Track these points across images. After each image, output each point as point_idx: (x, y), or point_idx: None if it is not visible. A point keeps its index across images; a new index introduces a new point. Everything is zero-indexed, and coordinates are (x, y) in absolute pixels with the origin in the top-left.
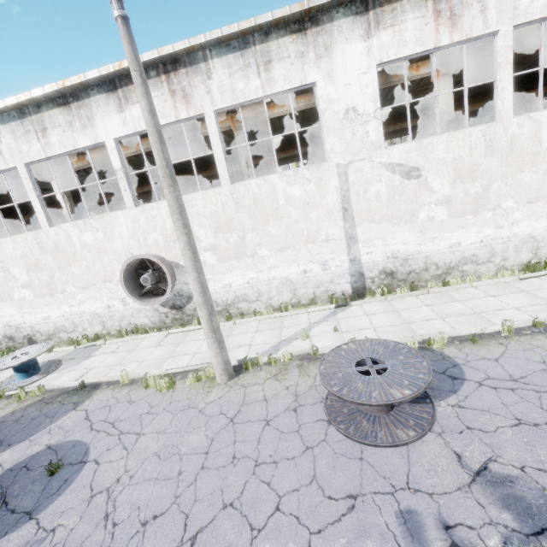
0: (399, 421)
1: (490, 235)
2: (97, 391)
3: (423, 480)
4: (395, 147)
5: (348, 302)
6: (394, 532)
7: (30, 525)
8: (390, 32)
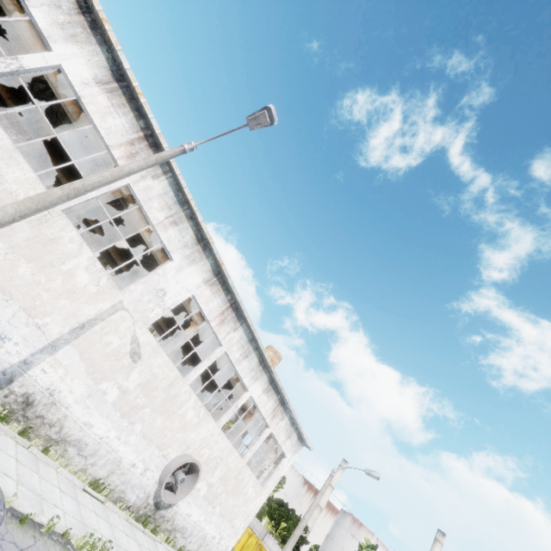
0: None
1: (110, 438)
2: None
3: None
4: (150, 333)
5: None
6: None
7: None
8: (210, 293)
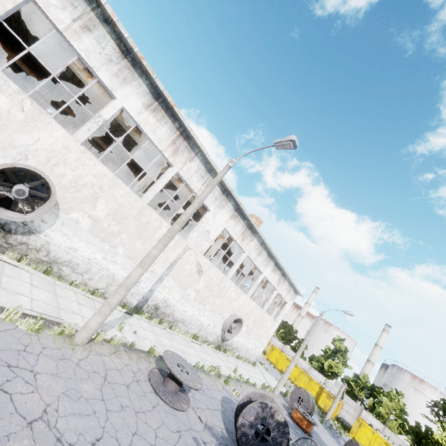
0: (181, 400)
1: (196, 315)
2: None
3: (194, 426)
4: (205, 258)
5: (133, 313)
6: (194, 445)
7: None
8: (234, 224)
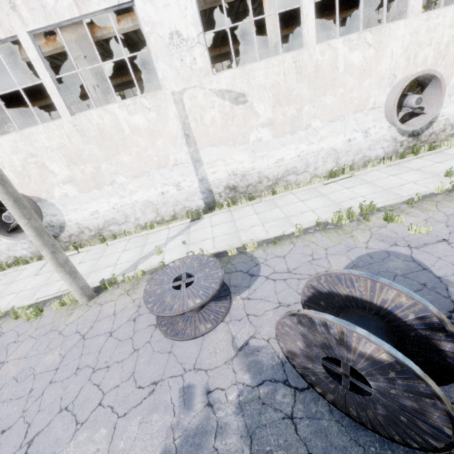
0: (204, 318)
1: (304, 150)
2: None
3: (205, 361)
4: (221, 74)
5: (200, 216)
6: (174, 404)
7: None
8: None
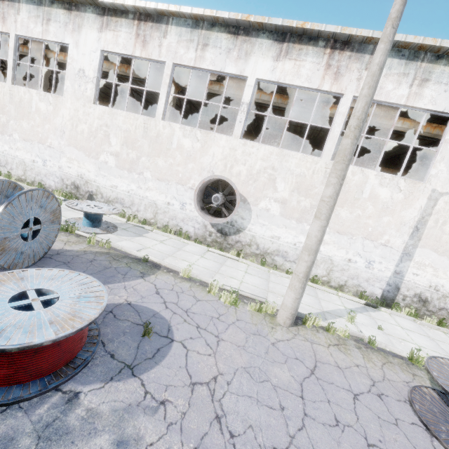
0: None
1: None
2: (159, 271)
3: None
4: None
5: (378, 306)
6: None
7: (135, 382)
8: None
